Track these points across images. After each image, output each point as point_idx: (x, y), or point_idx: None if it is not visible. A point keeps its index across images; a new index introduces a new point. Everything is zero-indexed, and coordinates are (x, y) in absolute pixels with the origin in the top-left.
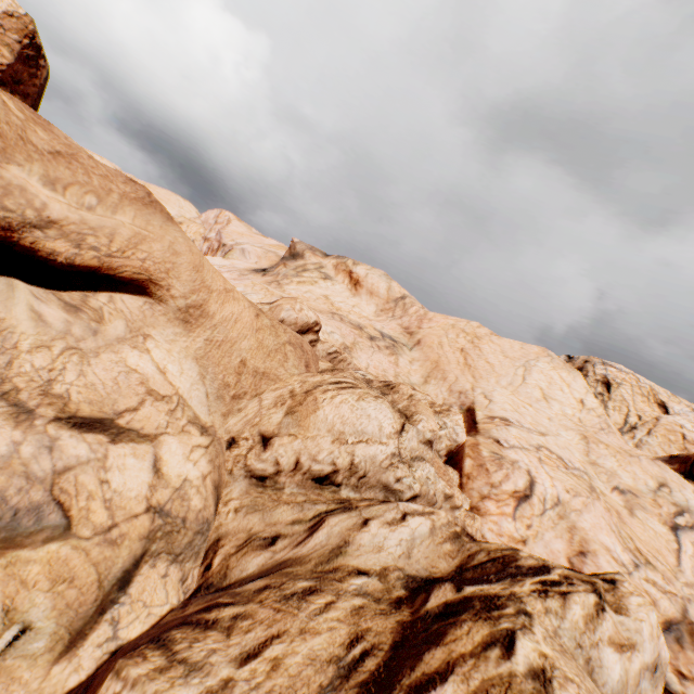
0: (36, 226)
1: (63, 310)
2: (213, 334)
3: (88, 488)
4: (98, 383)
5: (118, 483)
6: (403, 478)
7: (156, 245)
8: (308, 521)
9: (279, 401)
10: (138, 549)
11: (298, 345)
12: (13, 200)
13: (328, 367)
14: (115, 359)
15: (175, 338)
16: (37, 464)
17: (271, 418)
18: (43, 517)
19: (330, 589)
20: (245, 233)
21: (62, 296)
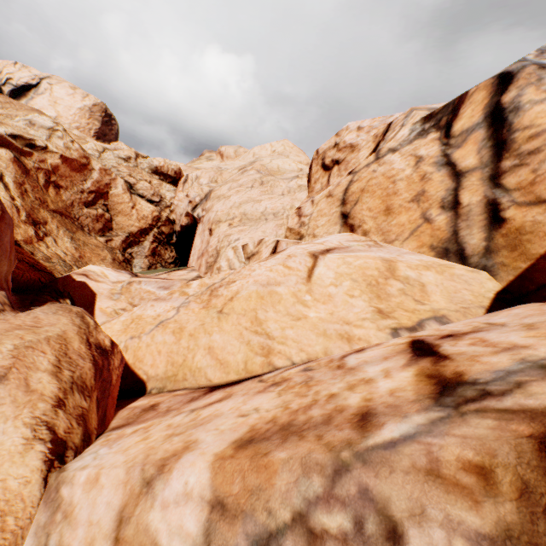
0: None
1: None
2: None
3: None
4: None
5: None
6: None
7: None
8: None
9: None
10: None
11: None
12: None
13: None
14: None
15: None
16: None
17: None
18: None
19: None
20: None
21: None
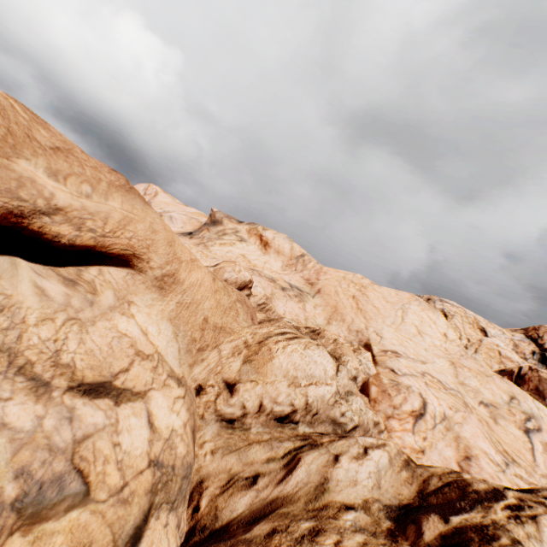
0: (44, 212)
1: (62, 284)
2: (182, 297)
3: (103, 453)
4: (95, 349)
5: (127, 443)
6: (346, 412)
7: (140, 225)
8: (281, 458)
9: (235, 351)
10: (145, 504)
11: (243, 301)
12: (26, 190)
13: (263, 317)
14: (108, 326)
15: (152, 303)
16: (58, 435)
17: (231, 366)
18: (65, 487)
19: (330, 527)
20: (170, 203)
21: (60, 271)
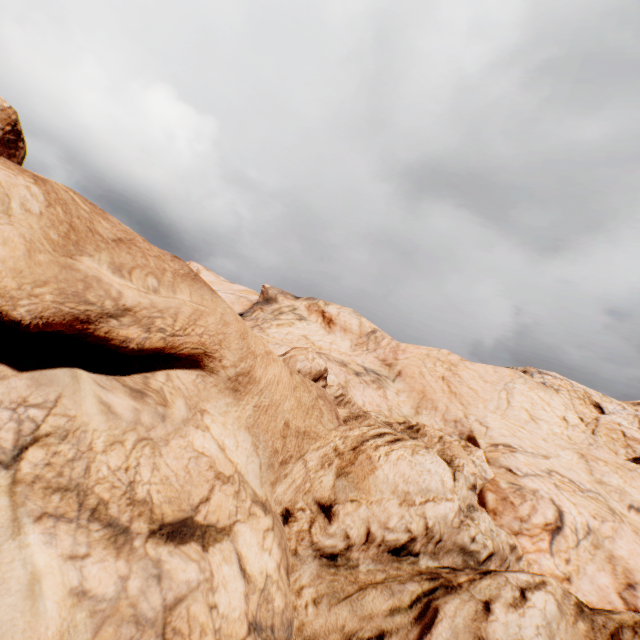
0: (112, 315)
1: (130, 397)
2: (260, 399)
3: (199, 620)
4: (170, 475)
5: (224, 604)
6: (476, 536)
7: (211, 318)
8: (408, 608)
9: (325, 461)
10: None
11: (323, 396)
12: (93, 292)
13: (346, 413)
14: (183, 444)
15: (227, 409)
16: (145, 601)
17: (322, 481)
18: None
19: None
20: (215, 281)
21: (125, 381)
